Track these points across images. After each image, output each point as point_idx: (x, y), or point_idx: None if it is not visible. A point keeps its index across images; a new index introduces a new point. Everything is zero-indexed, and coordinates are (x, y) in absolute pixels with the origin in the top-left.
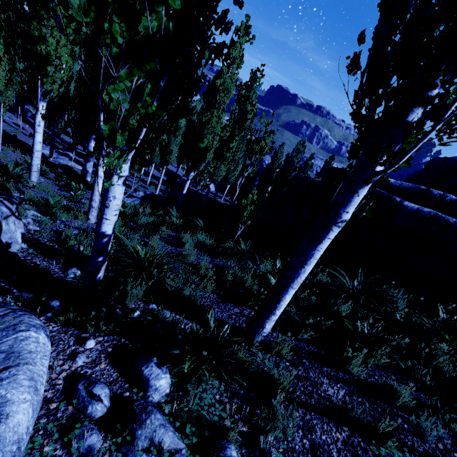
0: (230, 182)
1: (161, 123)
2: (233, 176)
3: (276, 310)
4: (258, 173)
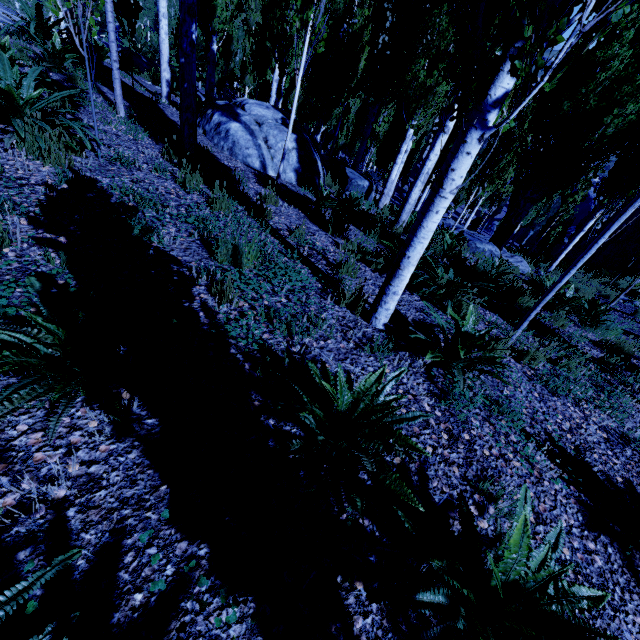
0: (534, 229)
1: (473, 169)
2: (541, 221)
3: (558, 259)
4: (574, 218)
